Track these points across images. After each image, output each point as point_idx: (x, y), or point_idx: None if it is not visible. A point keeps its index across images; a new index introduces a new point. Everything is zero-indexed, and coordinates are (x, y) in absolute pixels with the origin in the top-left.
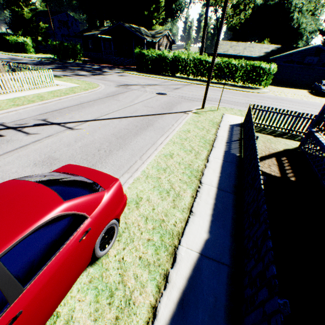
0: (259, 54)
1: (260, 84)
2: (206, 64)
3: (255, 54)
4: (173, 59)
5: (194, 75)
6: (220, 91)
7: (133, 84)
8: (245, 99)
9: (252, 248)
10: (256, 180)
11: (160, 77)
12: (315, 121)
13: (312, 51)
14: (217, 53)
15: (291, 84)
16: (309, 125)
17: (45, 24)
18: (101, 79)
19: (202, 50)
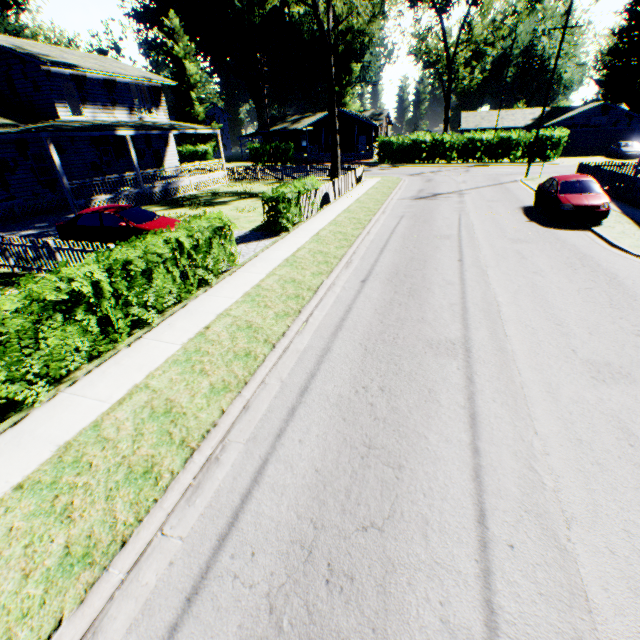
0: (525, 123)
1: (548, 156)
2: (476, 143)
3: (519, 123)
4: (432, 143)
5: (462, 158)
6: (511, 168)
7: (418, 173)
8: (548, 170)
9: (636, 192)
10: (624, 179)
11: (424, 166)
12: (638, 163)
13: (597, 110)
14: (467, 129)
15: (577, 154)
16: (634, 167)
17: (215, 124)
18: (377, 174)
19: (446, 128)
